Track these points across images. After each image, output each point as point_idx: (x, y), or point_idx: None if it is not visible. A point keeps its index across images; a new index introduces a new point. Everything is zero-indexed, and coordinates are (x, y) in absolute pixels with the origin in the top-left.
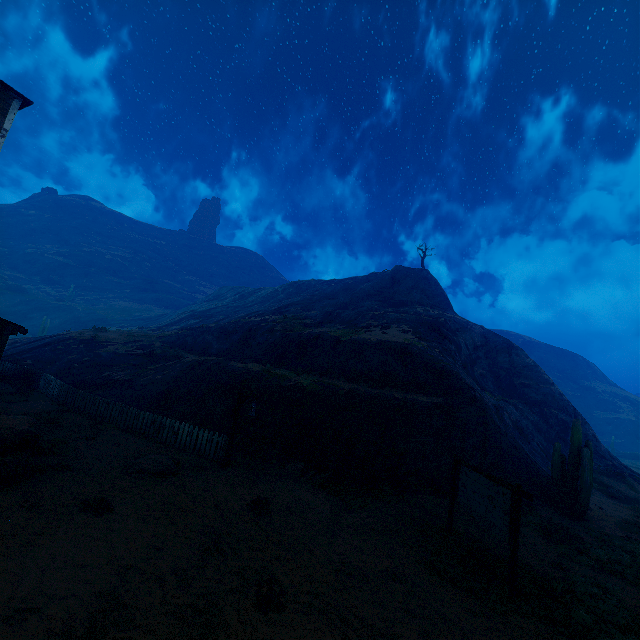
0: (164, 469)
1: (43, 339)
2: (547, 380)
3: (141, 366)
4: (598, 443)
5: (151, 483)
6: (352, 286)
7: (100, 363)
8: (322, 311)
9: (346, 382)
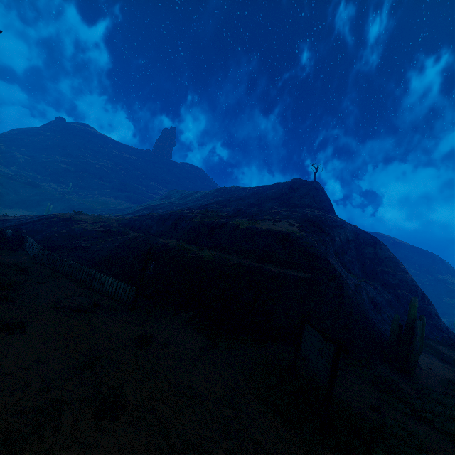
0: (81, 307)
1: (39, 217)
2: (403, 269)
3: (100, 239)
4: (439, 320)
5: (68, 316)
6: (260, 192)
7: (73, 235)
8: (234, 208)
9: (237, 257)
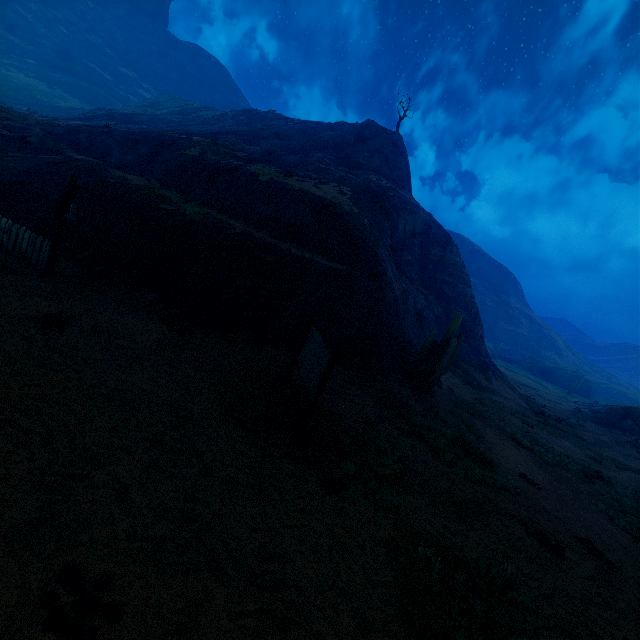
0: None
1: None
2: (467, 282)
3: (2, 151)
4: (482, 343)
5: None
6: (312, 131)
7: None
8: (263, 148)
9: (245, 225)
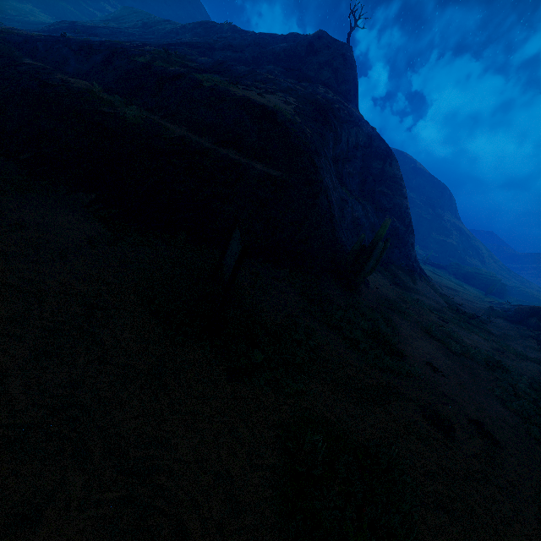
0: None
1: None
2: (403, 194)
3: None
4: (412, 249)
5: None
6: (265, 43)
7: None
8: (214, 59)
9: (187, 131)
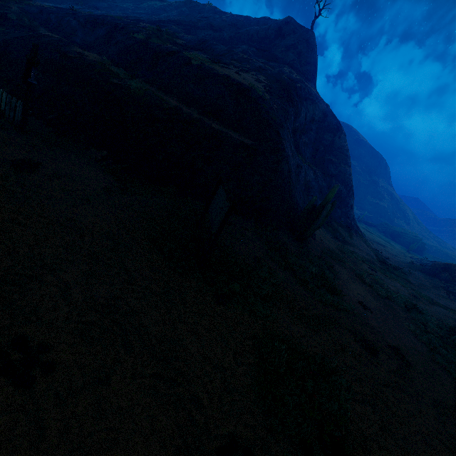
0: None
1: None
2: (348, 163)
3: None
4: (351, 210)
5: None
6: (240, 25)
7: None
8: (198, 37)
9: (178, 102)
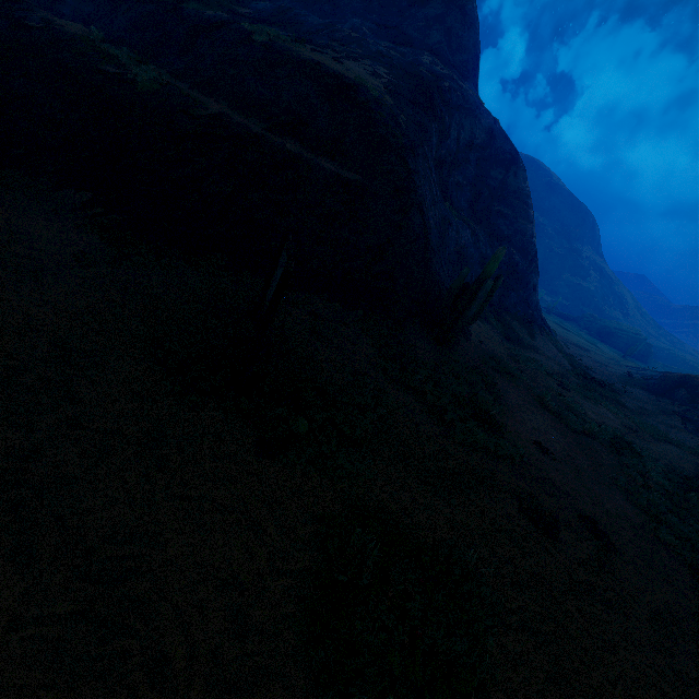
0: None
1: None
2: (529, 217)
3: None
4: (534, 293)
5: None
6: None
7: None
8: (275, 4)
9: (227, 108)
